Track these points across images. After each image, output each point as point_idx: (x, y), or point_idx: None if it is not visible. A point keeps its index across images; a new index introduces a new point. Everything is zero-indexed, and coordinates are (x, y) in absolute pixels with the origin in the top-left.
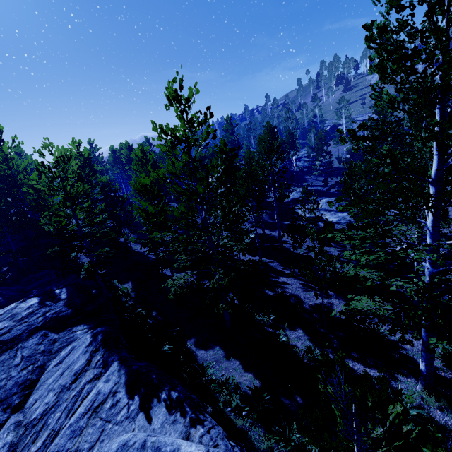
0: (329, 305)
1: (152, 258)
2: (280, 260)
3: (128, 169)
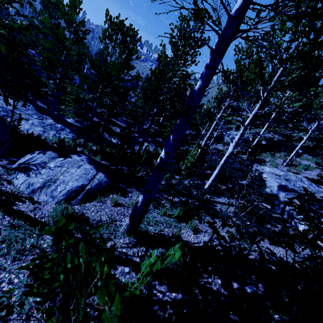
0: None
1: None
2: None
3: None
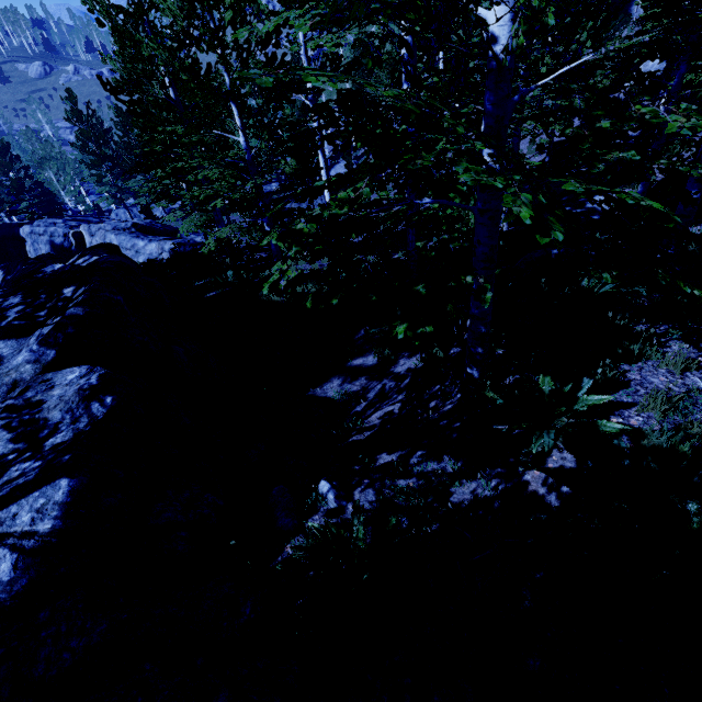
0: None
1: None
2: None
3: None
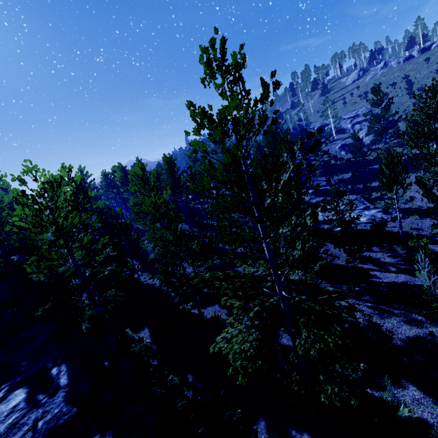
0: (430, 338)
1: (166, 291)
2: (322, 276)
3: (122, 192)
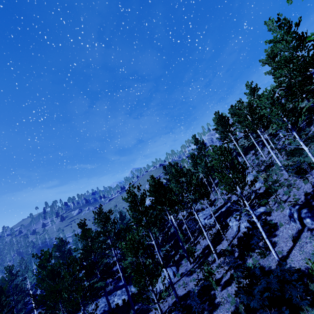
0: None
1: None
2: None
3: None
